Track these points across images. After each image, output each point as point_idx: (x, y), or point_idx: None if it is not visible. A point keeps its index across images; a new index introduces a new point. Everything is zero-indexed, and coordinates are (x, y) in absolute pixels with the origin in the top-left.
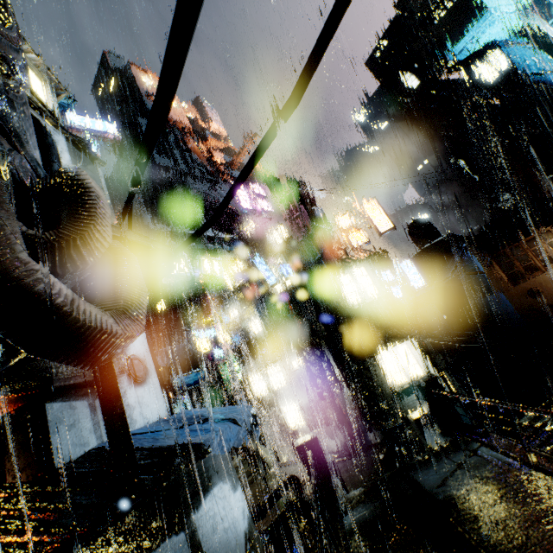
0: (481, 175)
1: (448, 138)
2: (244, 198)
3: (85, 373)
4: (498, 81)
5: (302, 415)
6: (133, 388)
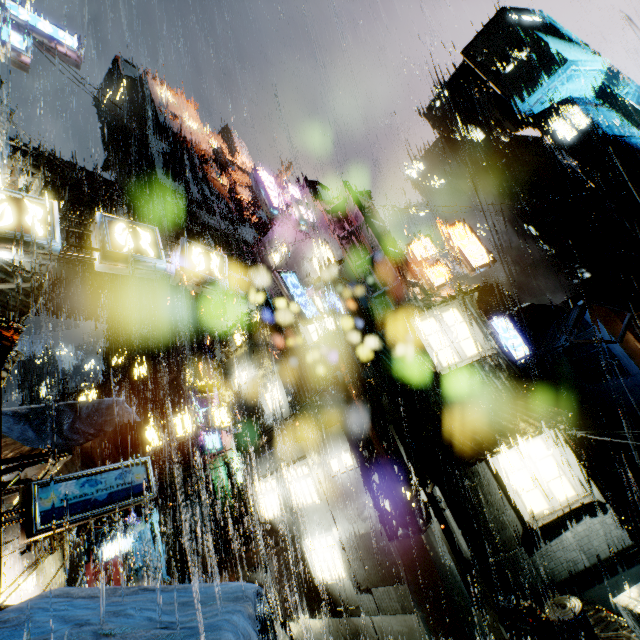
0: (554, 245)
1: (515, 201)
2: (274, 194)
3: None
4: (576, 140)
5: (342, 558)
6: None
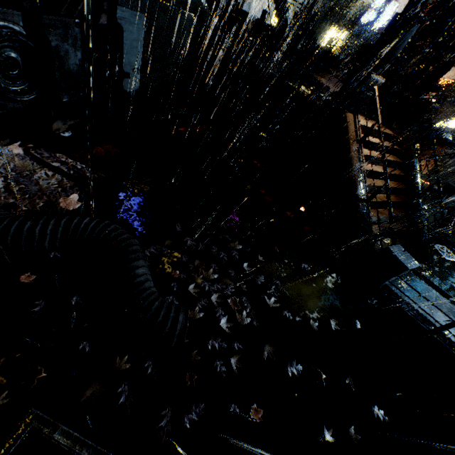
0: None
1: None
2: None
3: None
4: None
5: None
6: None
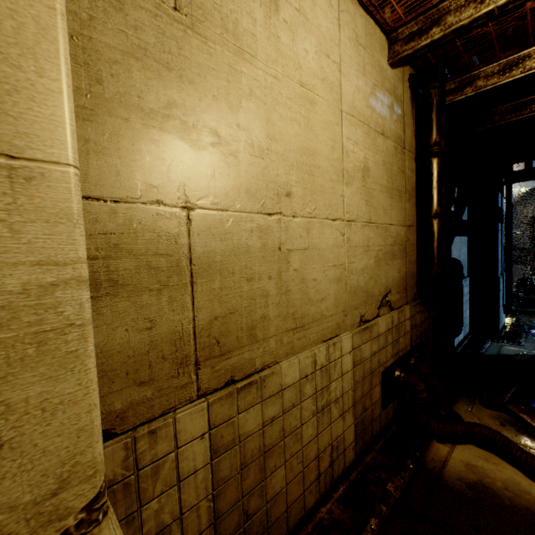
0: None
1: None
2: None
3: None
4: None
5: None
6: None
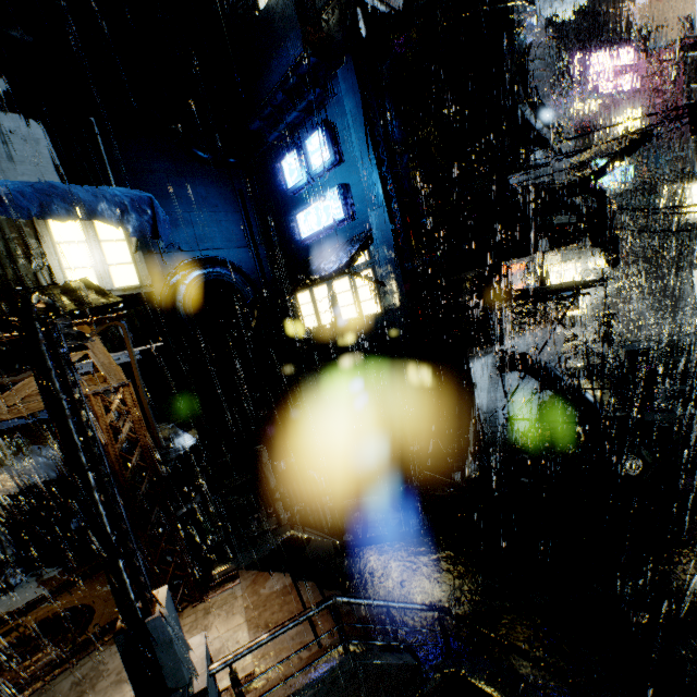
0: None
1: None
2: (606, 76)
3: (522, 259)
4: None
5: (588, 305)
6: (520, 267)
